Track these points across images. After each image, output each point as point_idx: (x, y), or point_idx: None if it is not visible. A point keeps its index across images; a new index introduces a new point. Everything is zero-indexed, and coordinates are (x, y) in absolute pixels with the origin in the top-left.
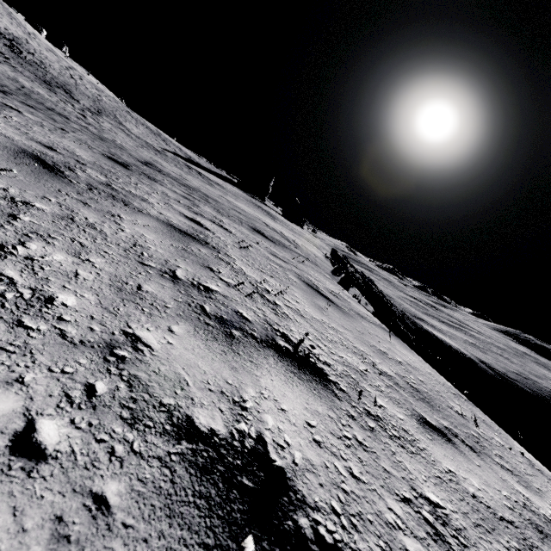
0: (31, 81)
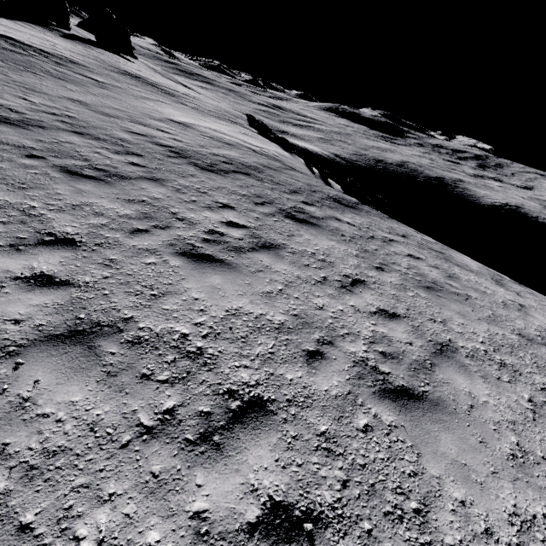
0: None
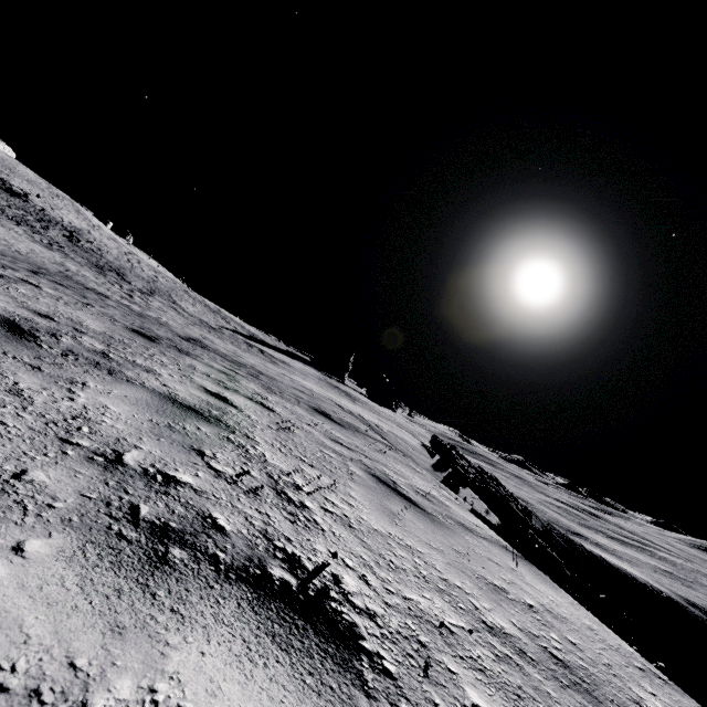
0: (80, 265)
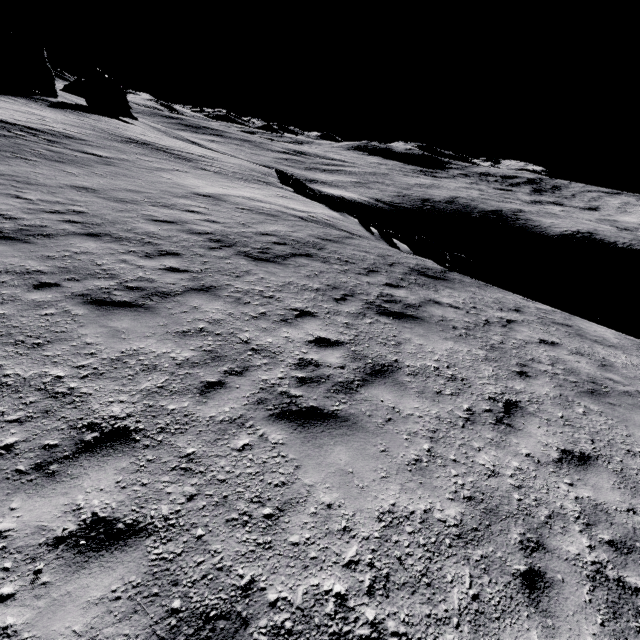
0: None
